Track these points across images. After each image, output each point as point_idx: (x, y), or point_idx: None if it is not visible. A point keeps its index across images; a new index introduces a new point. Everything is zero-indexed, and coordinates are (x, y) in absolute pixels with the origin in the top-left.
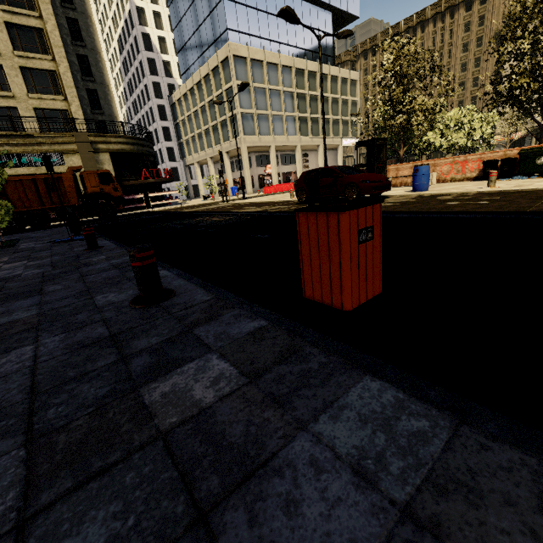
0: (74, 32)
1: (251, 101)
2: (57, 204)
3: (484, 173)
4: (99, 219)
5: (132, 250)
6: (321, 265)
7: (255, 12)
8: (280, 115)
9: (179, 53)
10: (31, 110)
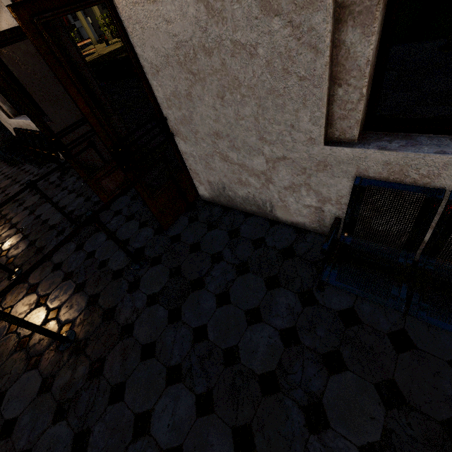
0: None
1: None
2: None
3: None
4: None
5: None
6: None
7: None
8: None
9: None
10: None
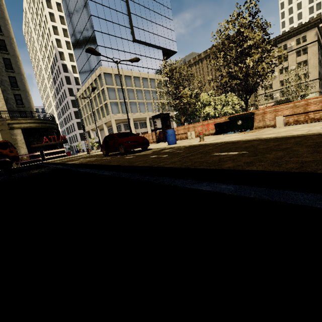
0: (7, 65)
1: (116, 95)
2: None
3: (216, 130)
4: None
5: None
6: None
7: (117, 51)
8: (135, 102)
9: (79, 72)
10: None
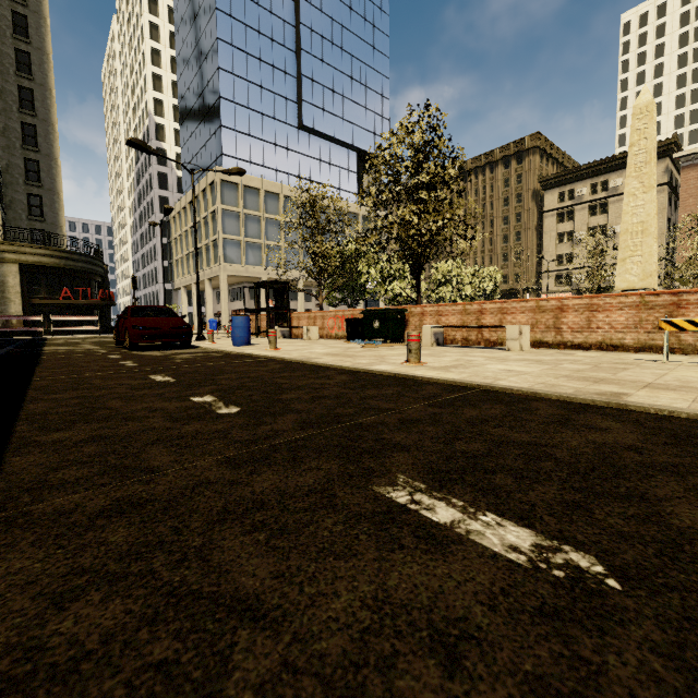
0: (29, 137)
1: (240, 227)
2: None
3: (347, 332)
4: None
5: None
6: None
7: (261, 142)
8: (278, 246)
9: (183, 171)
10: None
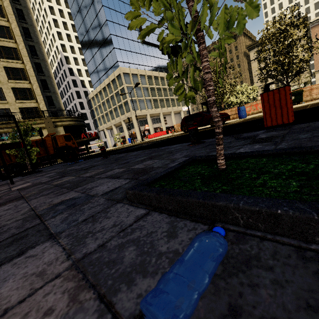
0: (38, 69)
1: (134, 93)
2: (42, 155)
3: None
4: (62, 162)
5: (192, 122)
6: (276, 109)
7: (130, 53)
8: (149, 99)
9: (91, 75)
10: (17, 109)
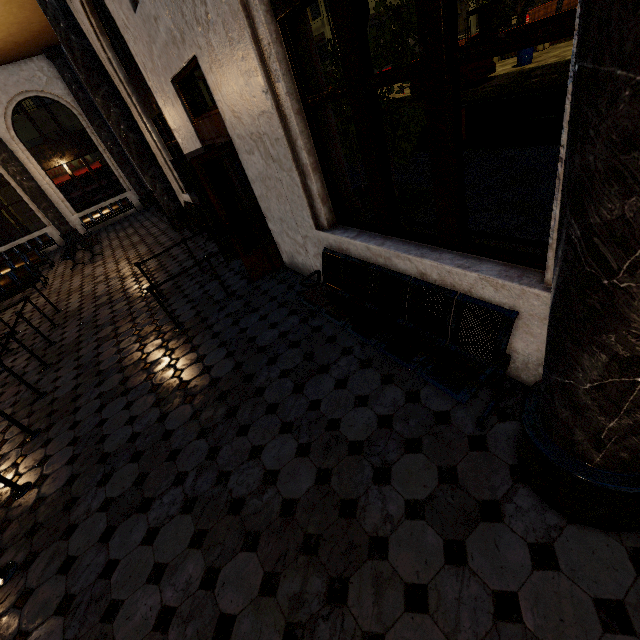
0: None
1: None
2: None
3: None
4: None
5: None
6: None
7: None
8: None
9: None
10: None
